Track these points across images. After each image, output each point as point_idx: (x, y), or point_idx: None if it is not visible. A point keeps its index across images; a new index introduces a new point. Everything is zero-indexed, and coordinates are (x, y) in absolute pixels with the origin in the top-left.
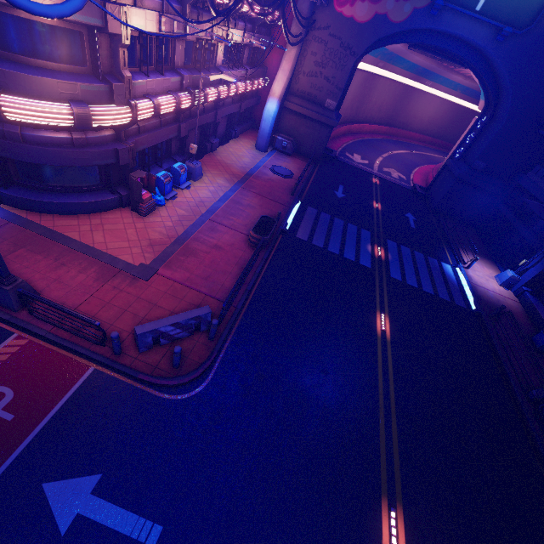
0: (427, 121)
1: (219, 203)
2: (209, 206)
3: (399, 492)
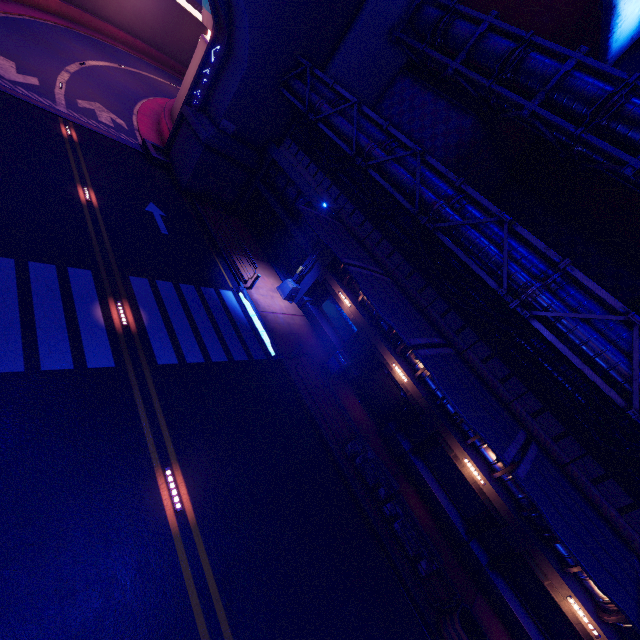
0: (131, 12)
1: None
2: None
3: None
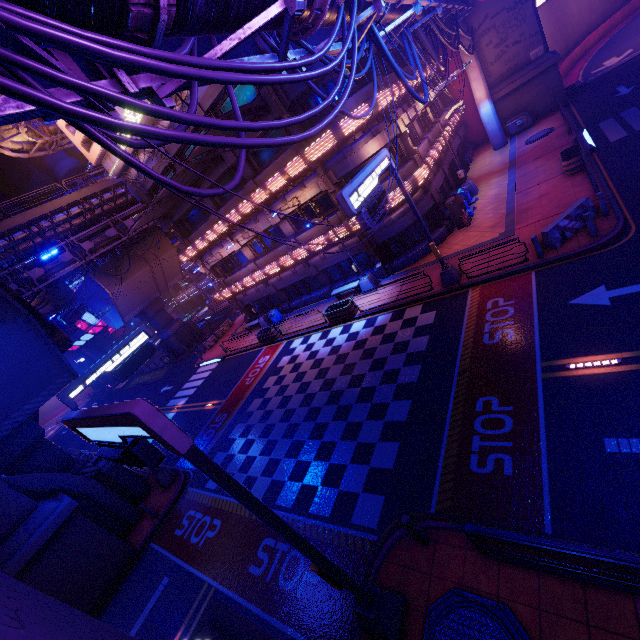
0: None
1: (511, 185)
2: (505, 192)
3: None
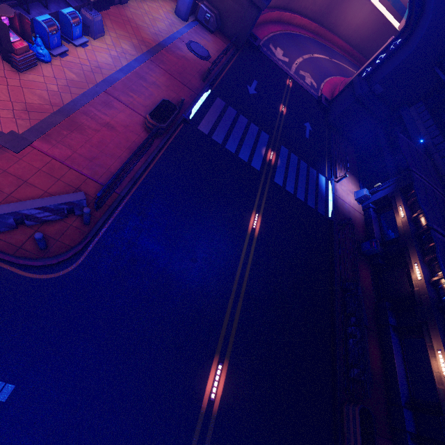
0: (353, 29)
1: (120, 74)
2: (107, 74)
3: (229, 352)
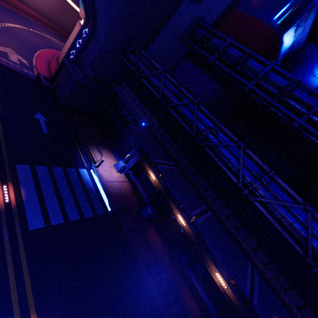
0: (38, 1)
1: None
2: None
3: None
